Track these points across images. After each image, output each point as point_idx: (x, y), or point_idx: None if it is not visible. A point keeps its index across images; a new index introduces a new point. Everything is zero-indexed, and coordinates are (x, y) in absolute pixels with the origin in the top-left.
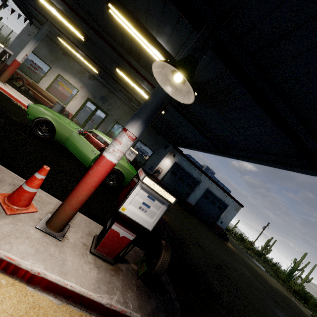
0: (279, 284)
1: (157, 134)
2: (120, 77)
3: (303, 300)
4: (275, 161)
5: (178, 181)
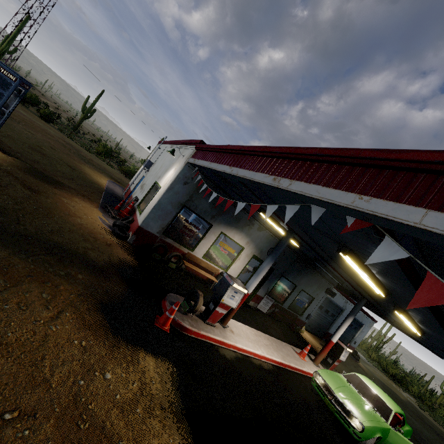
0: (379, 371)
1: (321, 278)
2: (363, 286)
3: (397, 380)
4: None
5: (323, 314)
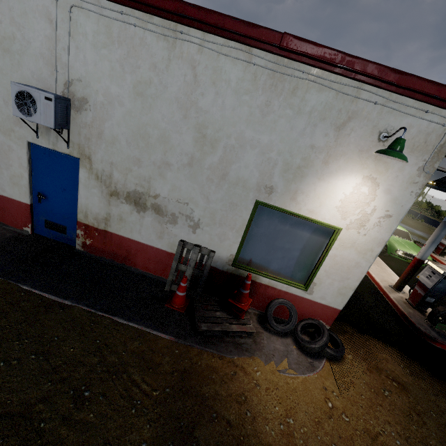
0: None
1: None
2: None
3: None
4: (433, 187)
5: None
